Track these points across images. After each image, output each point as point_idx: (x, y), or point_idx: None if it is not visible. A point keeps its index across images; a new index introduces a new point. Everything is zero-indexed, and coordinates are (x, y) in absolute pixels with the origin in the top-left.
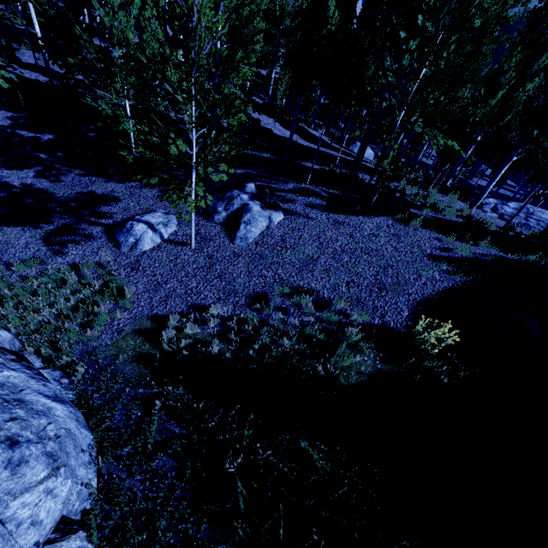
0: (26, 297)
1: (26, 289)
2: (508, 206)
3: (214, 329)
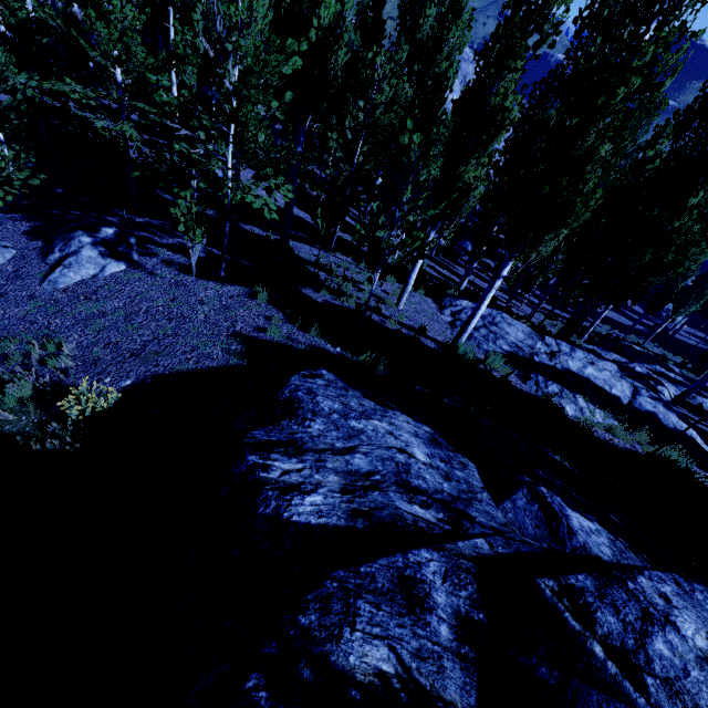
0: None
1: None
2: None
3: None
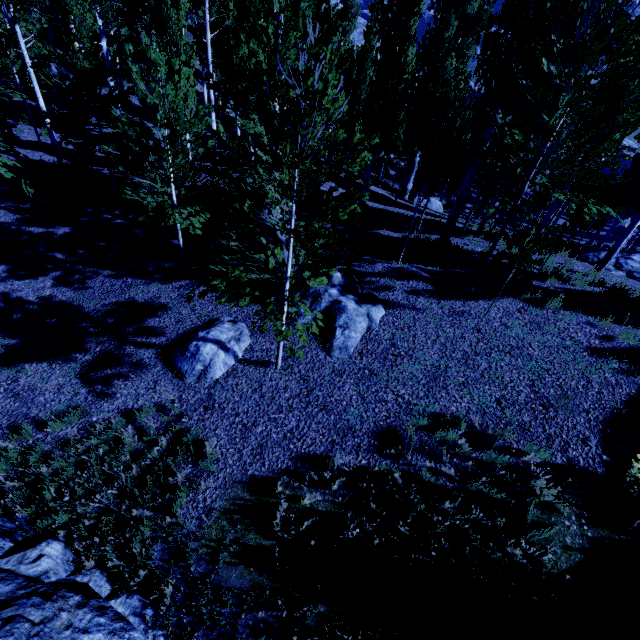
0: (71, 472)
1: (70, 461)
2: (633, 260)
3: (339, 493)
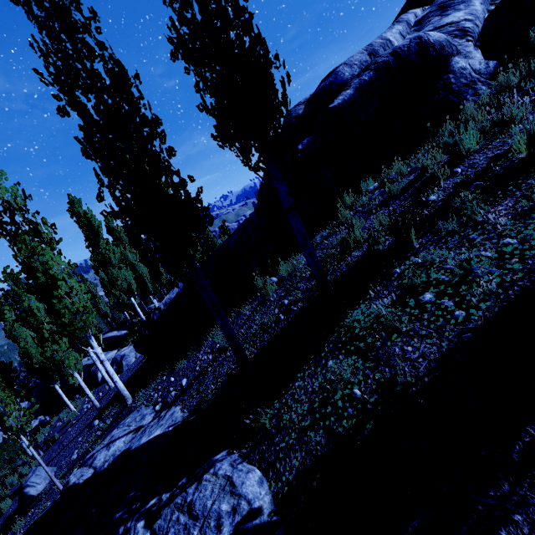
0: None
1: None
2: None
3: None
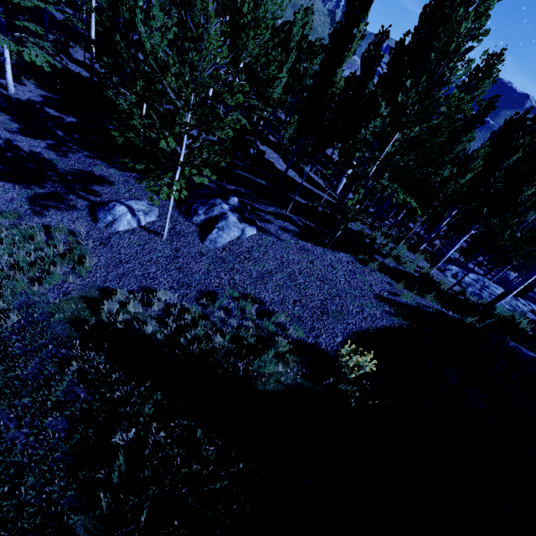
0: None
1: None
2: (467, 276)
3: (156, 312)
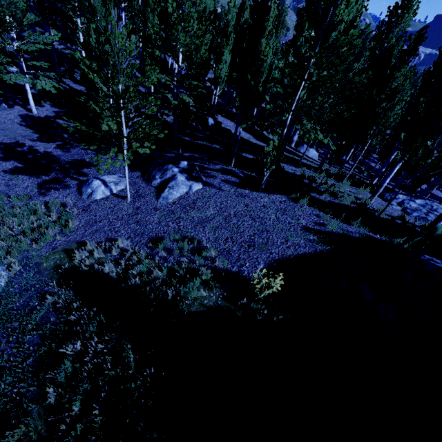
0: (9, 218)
1: (11, 213)
2: (414, 202)
3: (115, 256)
